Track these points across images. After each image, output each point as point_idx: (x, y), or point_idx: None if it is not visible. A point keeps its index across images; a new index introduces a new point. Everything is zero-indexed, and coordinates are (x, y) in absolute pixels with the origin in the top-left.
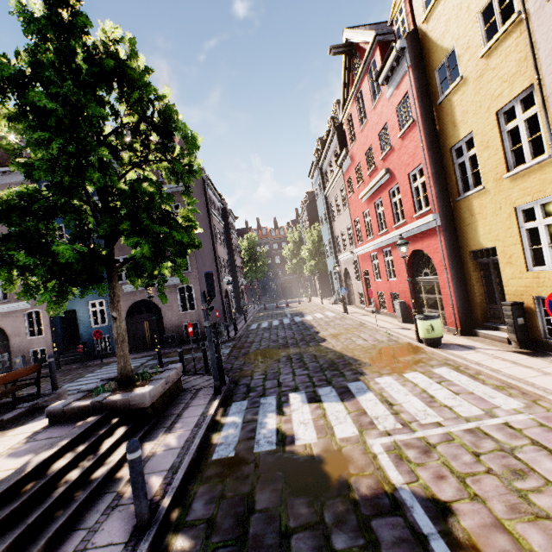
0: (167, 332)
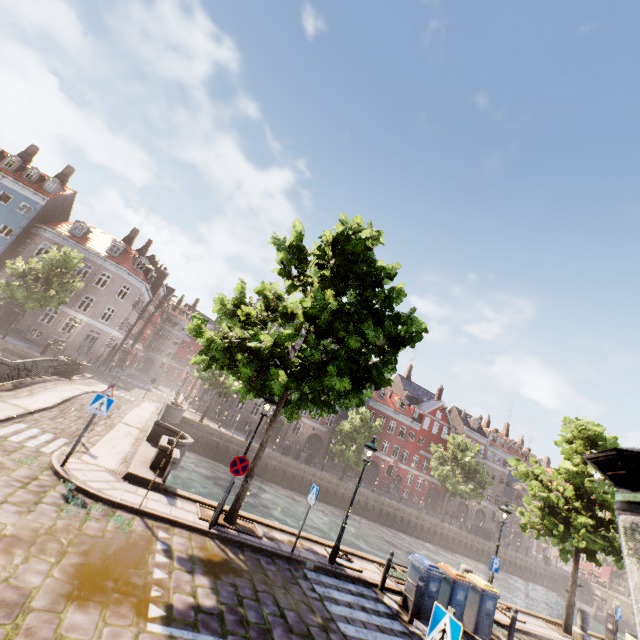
0: (522, 543)
